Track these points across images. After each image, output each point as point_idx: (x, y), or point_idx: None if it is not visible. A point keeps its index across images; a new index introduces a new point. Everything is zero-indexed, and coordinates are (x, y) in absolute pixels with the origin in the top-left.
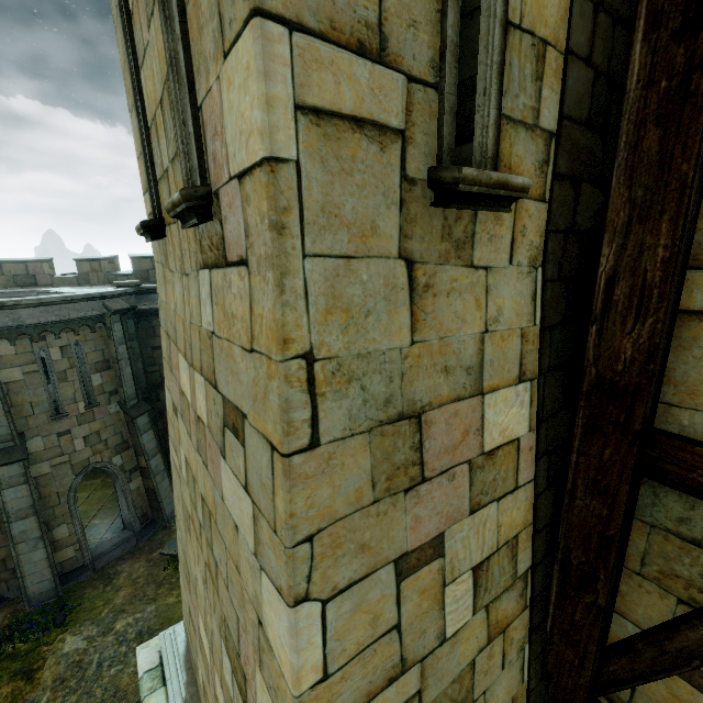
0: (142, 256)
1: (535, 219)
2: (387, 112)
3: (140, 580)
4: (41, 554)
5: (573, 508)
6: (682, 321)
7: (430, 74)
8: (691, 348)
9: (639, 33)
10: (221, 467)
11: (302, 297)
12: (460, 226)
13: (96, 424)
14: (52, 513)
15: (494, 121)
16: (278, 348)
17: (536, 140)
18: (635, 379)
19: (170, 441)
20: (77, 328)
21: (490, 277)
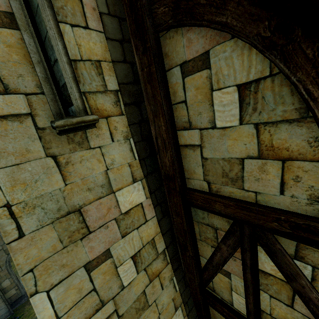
0: None
1: (121, 122)
2: (18, 109)
3: None
4: None
5: (174, 222)
6: (181, 149)
7: (37, 90)
8: (186, 158)
9: (134, 52)
10: None
11: None
12: (78, 136)
13: None
14: None
15: (79, 96)
16: None
17: (109, 95)
18: (172, 172)
19: None
20: None
21: (103, 149)
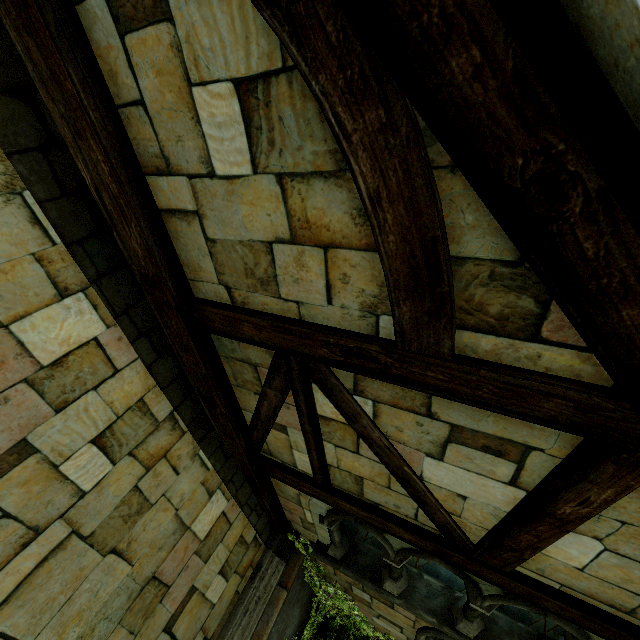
0: None
1: None
2: None
3: None
4: None
5: (184, 363)
6: (165, 218)
7: None
8: (179, 238)
9: None
10: None
11: None
12: None
13: None
14: None
15: None
16: None
17: None
18: (153, 271)
19: None
20: None
21: None
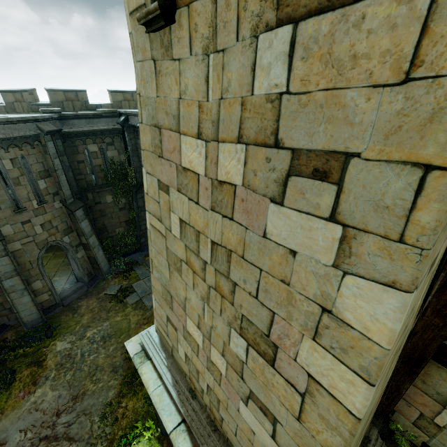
0: (55, 89)
1: None
2: None
3: (95, 309)
4: (27, 298)
5: None
6: None
7: None
8: None
9: None
10: (268, 212)
11: None
12: None
13: (47, 216)
14: (28, 274)
15: None
16: None
17: None
18: None
19: (149, 213)
20: (20, 145)
21: None
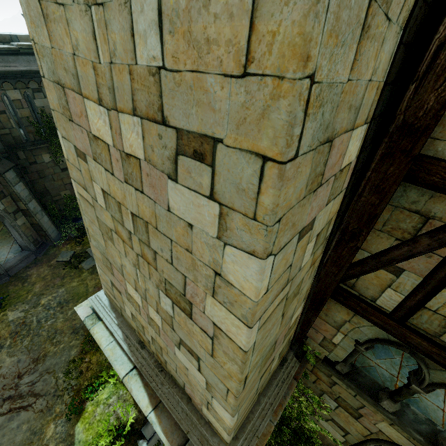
0: None
1: None
2: None
3: (47, 277)
4: None
5: (359, 202)
6: None
7: None
8: None
9: None
10: (168, 188)
11: (325, 10)
12: None
13: None
14: None
15: None
16: (300, 65)
17: None
18: (427, 122)
19: (74, 181)
20: None
21: (387, 30)
